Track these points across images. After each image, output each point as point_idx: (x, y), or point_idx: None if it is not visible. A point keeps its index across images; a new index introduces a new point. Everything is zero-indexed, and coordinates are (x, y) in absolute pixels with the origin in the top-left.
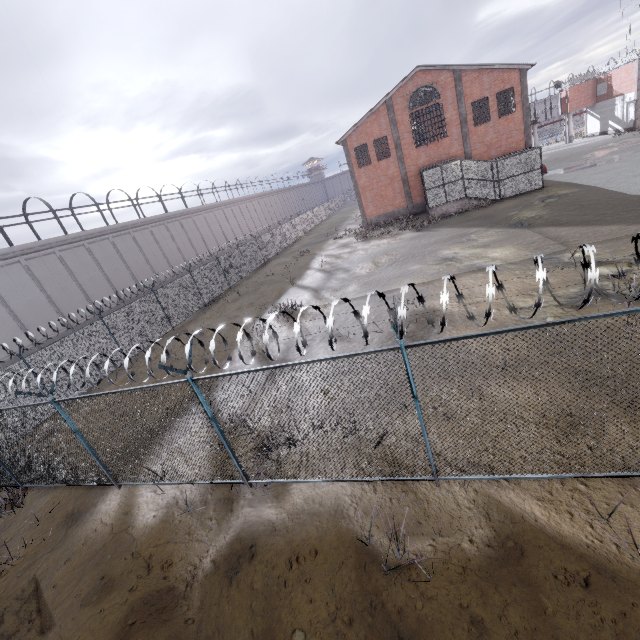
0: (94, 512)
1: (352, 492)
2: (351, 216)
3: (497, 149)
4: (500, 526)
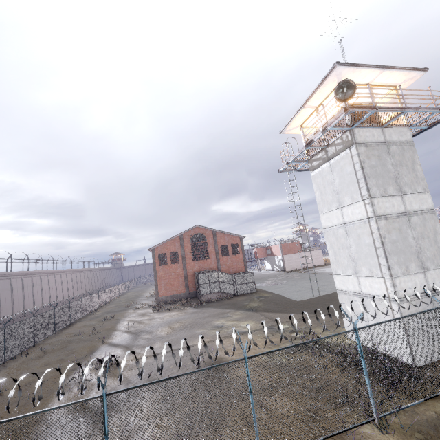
0: None
1: None
2: (143, 294)
3: (233, 269)
4: None
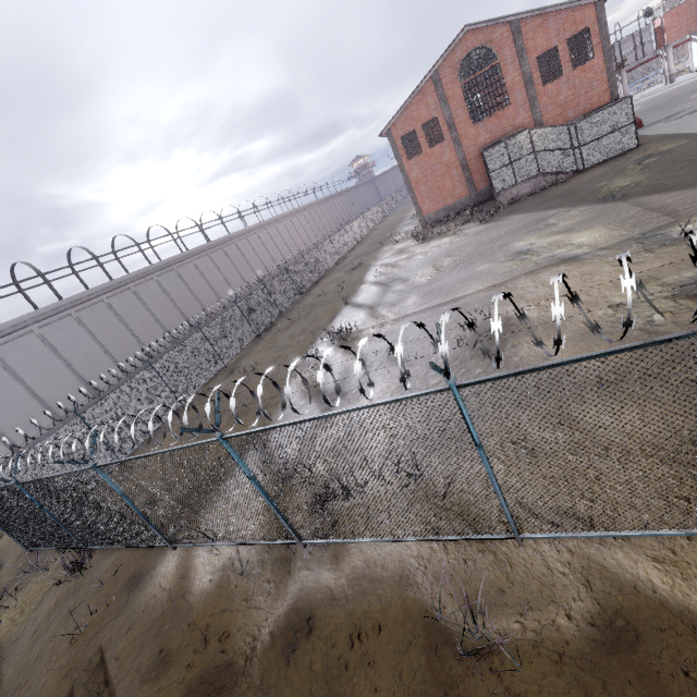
0: (153, 575)
1: (419, 552)
2: (407, 215)
3: (574, 108)
4: (605, 599)
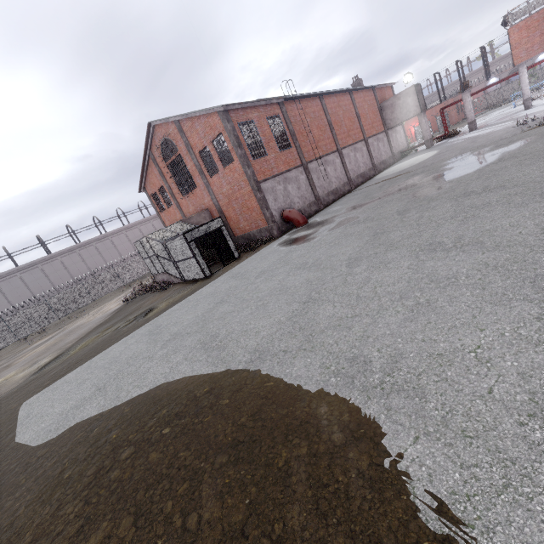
0: None
1: None
2: None
3: (236, 201)
4: None
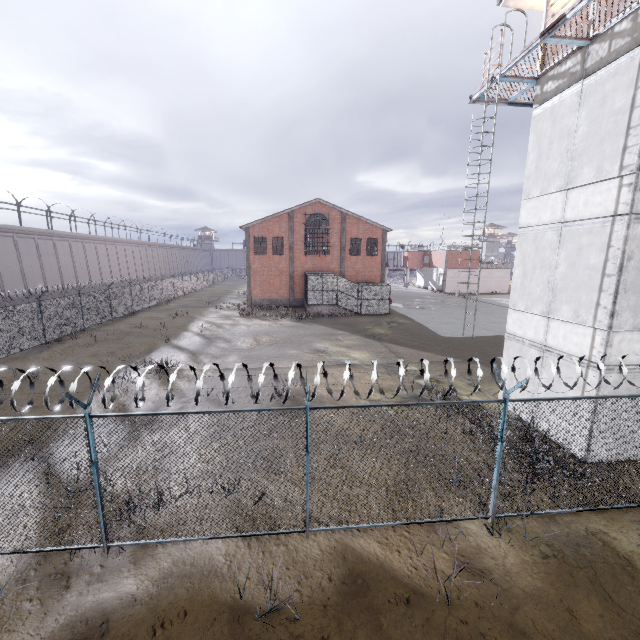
0: None
1: (227, 551)
2: (235, 291)
3: (362, 276)
4: (353, 568)
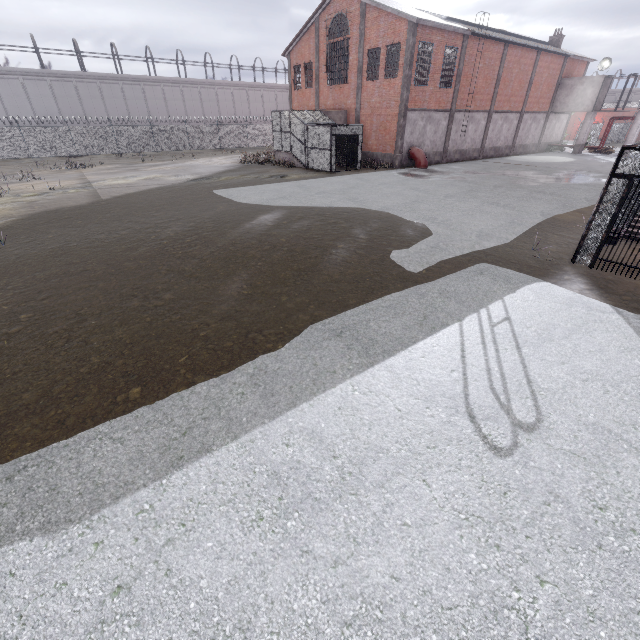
0: None
1: None
2: None
3: (378, 117)
4: None
